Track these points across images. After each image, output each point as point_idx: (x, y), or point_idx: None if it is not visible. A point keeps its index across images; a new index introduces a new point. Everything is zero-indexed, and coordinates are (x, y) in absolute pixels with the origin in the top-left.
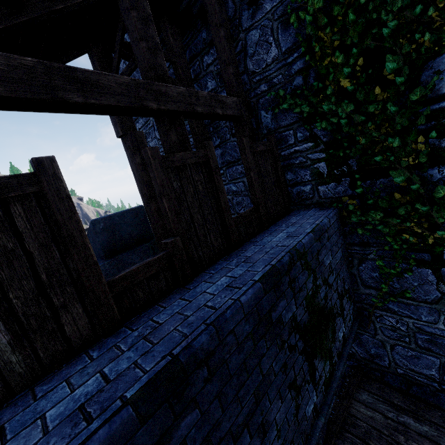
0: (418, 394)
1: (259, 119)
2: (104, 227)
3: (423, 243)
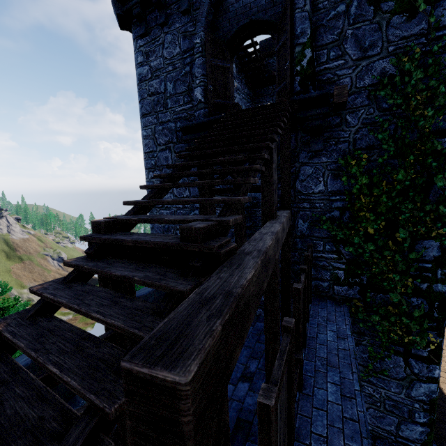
0: (382, 445)
1: (295, 224)
2: (154, 300)
3: (401, 341)
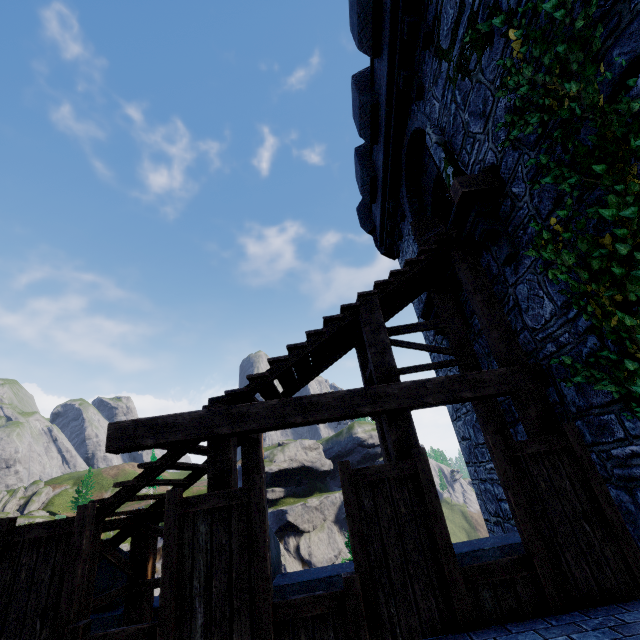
0: None
1: (559, 390)
2: None
3: None
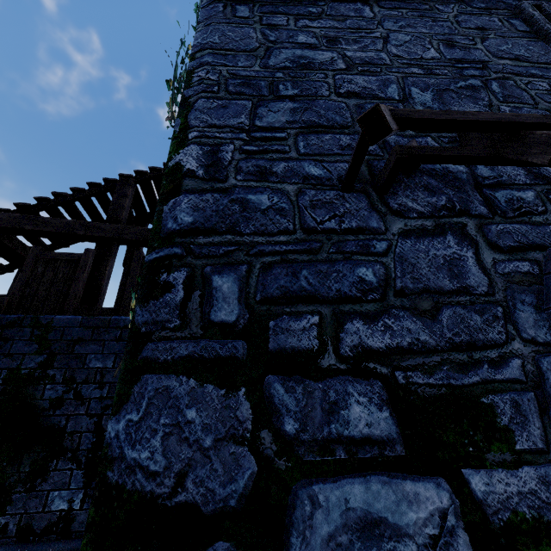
0: None
1: None
2: None
3: None
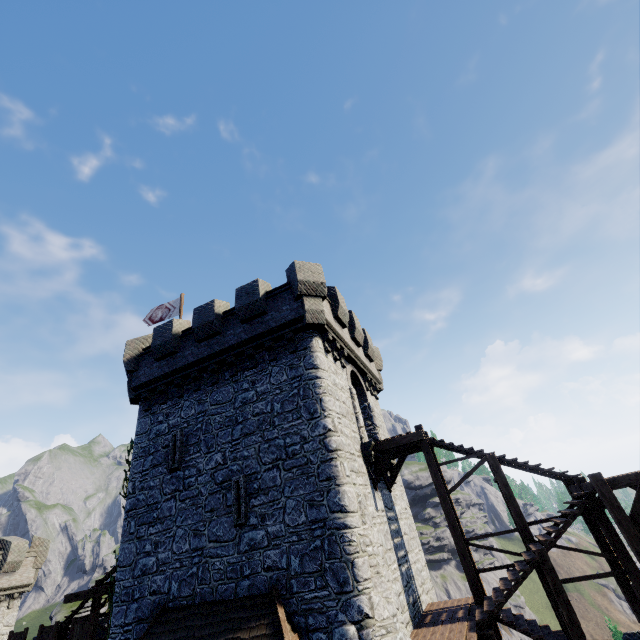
0: None
1: None
2: None
3: None
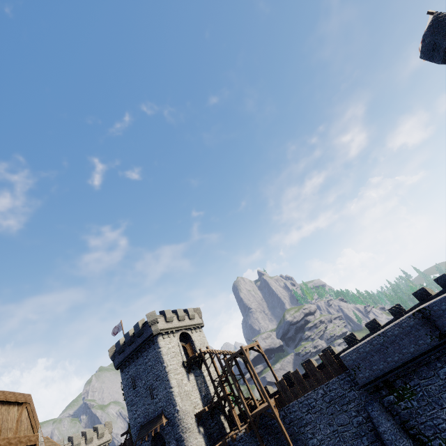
0: None
1: None
2: None
3: None
